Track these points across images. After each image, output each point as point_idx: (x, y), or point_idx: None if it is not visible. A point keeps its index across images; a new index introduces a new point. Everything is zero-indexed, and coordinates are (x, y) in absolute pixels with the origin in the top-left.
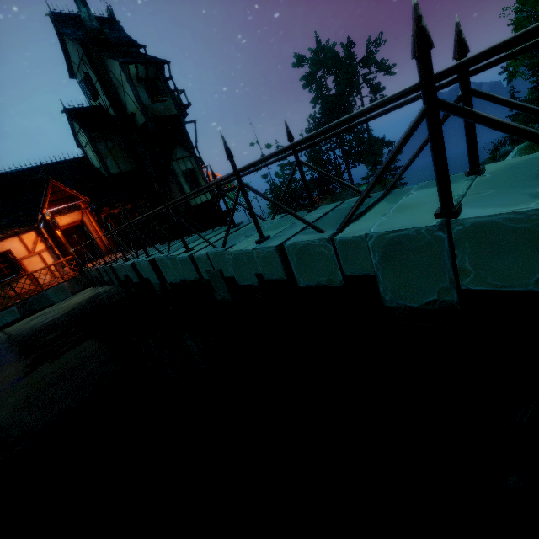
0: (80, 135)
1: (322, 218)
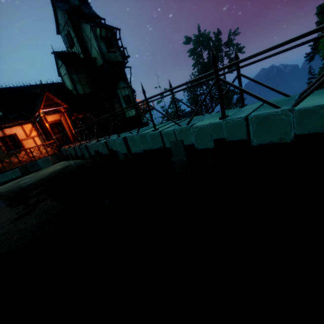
0: (61, 68)
1: (262, 106)
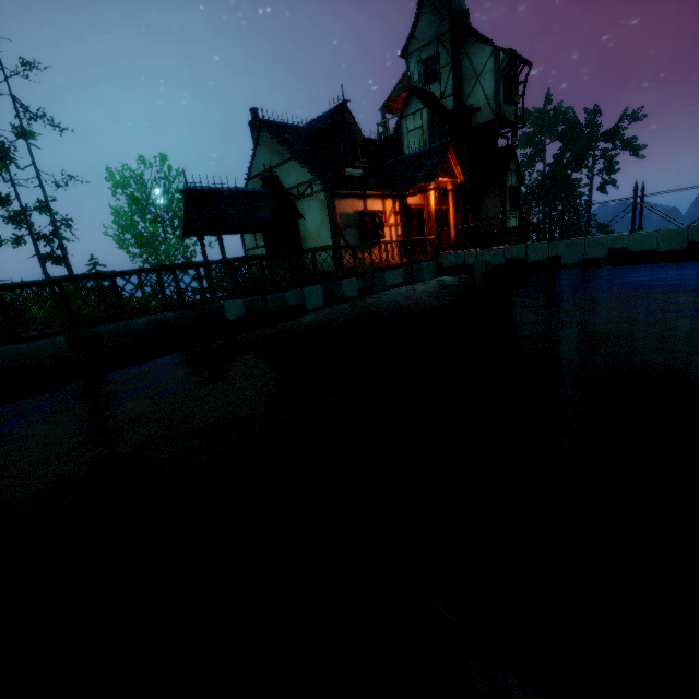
0: (411, 117)
1: None
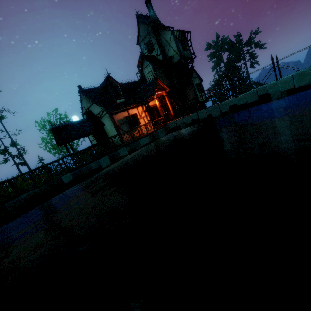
0: (146, 68)
1: None
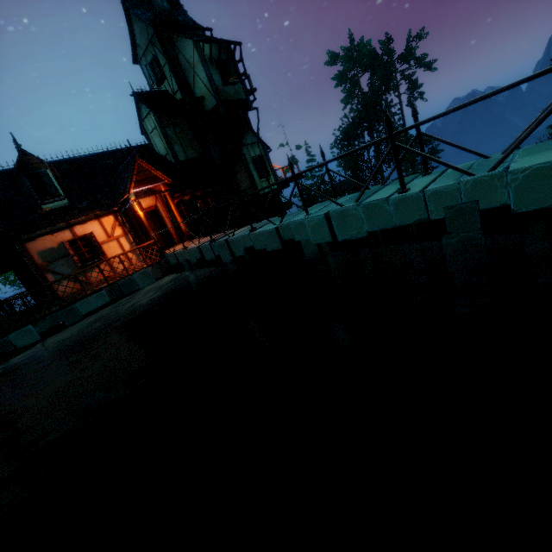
0: (147, 120)
1: None
